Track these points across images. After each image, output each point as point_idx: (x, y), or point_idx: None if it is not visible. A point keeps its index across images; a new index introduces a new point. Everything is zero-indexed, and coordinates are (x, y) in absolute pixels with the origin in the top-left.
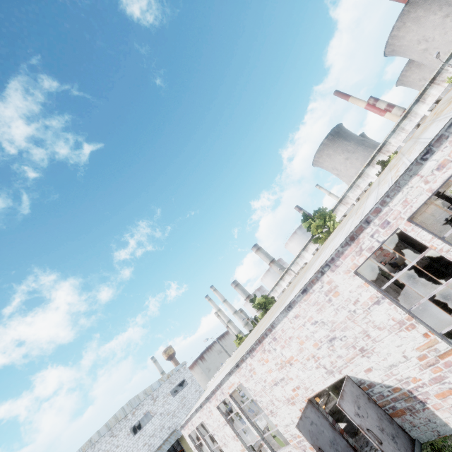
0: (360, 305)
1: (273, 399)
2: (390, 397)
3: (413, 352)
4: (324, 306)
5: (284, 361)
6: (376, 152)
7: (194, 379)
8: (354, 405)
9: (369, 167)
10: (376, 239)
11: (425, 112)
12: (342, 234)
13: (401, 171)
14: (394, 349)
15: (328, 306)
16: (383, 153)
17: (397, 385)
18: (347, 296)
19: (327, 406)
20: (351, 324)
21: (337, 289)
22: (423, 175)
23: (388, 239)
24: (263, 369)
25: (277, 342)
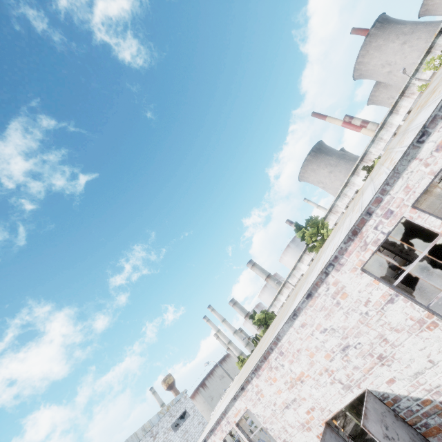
0: (372, 305)
1: (286, 425)
2: (420, 413)
3: (439, 354)
4: (332, 311)
5: (295, 379)
6: (359, 161)
7: (196, 409)
8: (380, 425)
9: (353, 176)
10: (380, 230)
11: (400, 122)
12: (342, 231)
13: (397, 157)
14: (417, 354)
15: (336, 310)
16: (365, 162)
17: (427, 396)
18: (356, 297)
19: (345, 430)
20: (364, 328)
21: (345, 290)
22: (422, 158)
23: (393, 229)
24: (272, 389)
25: (284, 356)
